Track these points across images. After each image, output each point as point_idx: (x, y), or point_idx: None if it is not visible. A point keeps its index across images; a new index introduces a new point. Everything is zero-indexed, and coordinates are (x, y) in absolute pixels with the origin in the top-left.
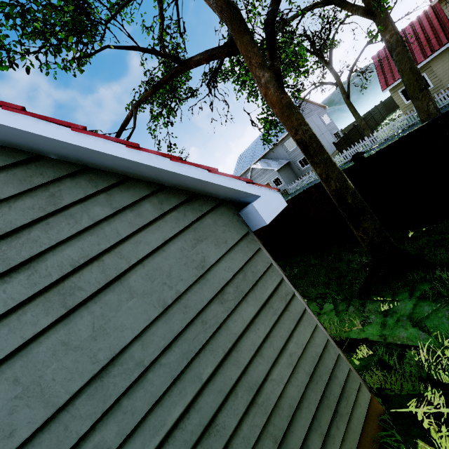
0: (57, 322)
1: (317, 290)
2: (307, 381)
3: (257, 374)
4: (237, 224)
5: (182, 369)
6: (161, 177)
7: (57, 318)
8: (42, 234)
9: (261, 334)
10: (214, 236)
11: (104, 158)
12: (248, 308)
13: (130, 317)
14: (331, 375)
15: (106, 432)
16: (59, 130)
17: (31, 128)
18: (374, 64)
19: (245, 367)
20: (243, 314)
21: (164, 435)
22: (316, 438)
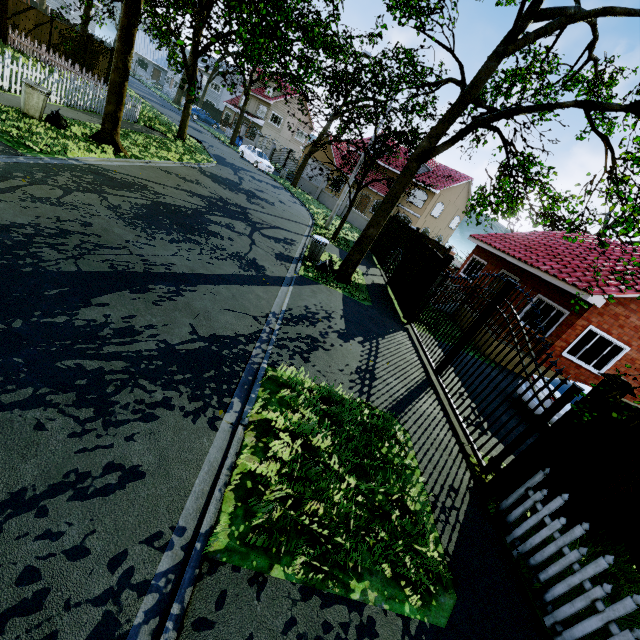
0: None
1: None
2: None
3: None
4: None
5: None
6: None
7: None
8: None
9: None
10: None
11: None
12: None
13: None
14: None
15: None
16: None
17: None
18: None
19: None
20: None
21: None
22: None
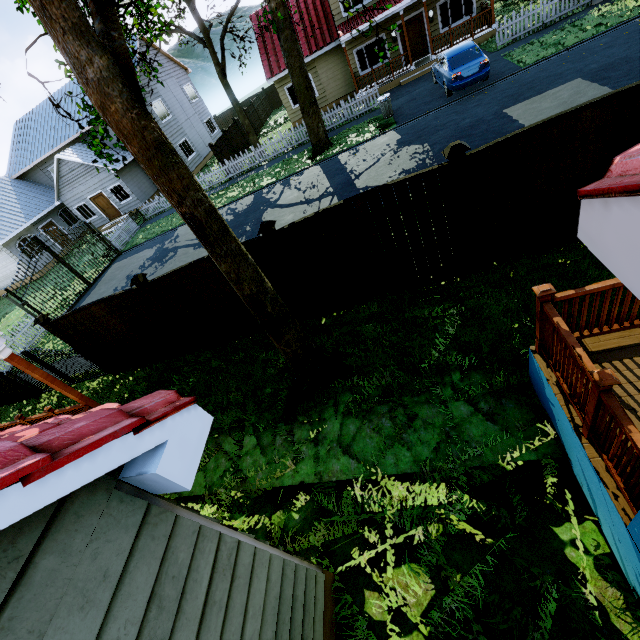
0: None
1: (230, 416)
2: None
3: None
4: (122, 510)
5: None
6: None
7: None
8: None
9: None
10: (72, 591)
11: None
12: None
13: None
14: (292, 603)
15: None
16: None
17: None
18: (255, 30)
19: None
20: None
21: None
22: None
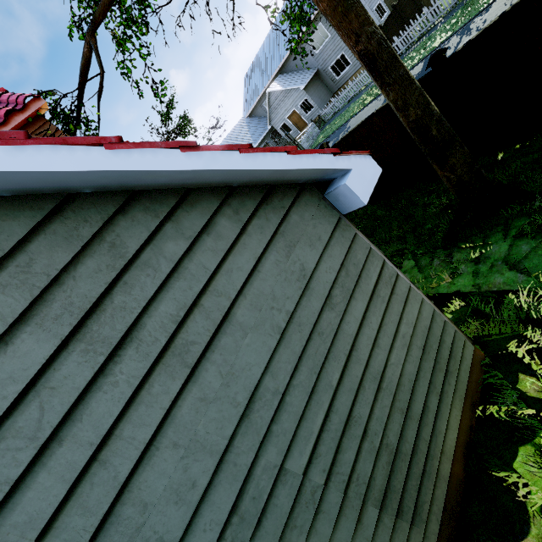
0: (186, 382)
1: (391, 248)
2: (421, 354)
3: (378, 364)
4: (326, 212)
5: (313, 384)
6: (229, 179)
7: (184, 379)
8: (126, 298)
9: (374, 327)
10: (305, 236)
11: (158, 176)
12: (358, 305)
13: (252, 354)
14: (440, 342)
15: (268, 455)
16: (90, 154)
17: (54, 165)
18: None
19: (367, 362)
20: (354, 313)
21: (315, 440)
22: (433, 398)
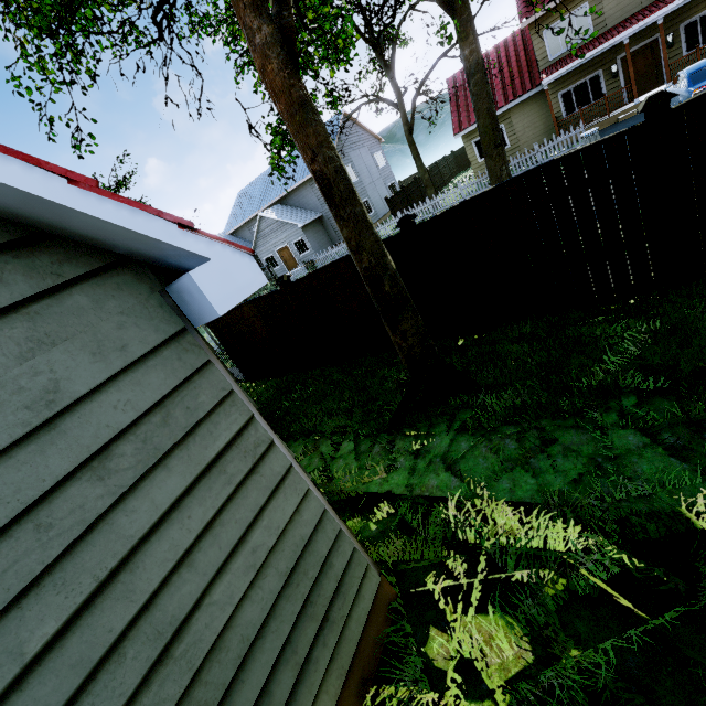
0: None
1: (335, 422)
2: (281, 587)
3: (178, 603)
4: (158, 312)
5: None
6: None
7: None
8: None
9: (194, 527)
10: (91, 335)
11: None
12: (170, 480)
13: None
14: (324, 566)
15: None
16: None
17: None
18: (449, 91)
19: (151, 597)
20: (154, 494)
21: None
22: (286, 674)
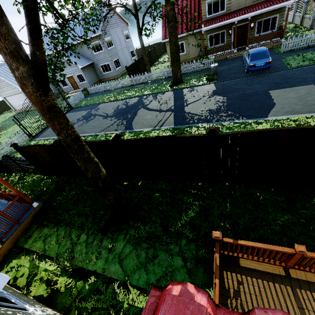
0: None
1: (80, 220)
2: None
3: None
4: None
5: None
6: None
7: None
8: None
9: None
10: None
11: None
12: None
13: None
14: None
15: None
16: None
17: None
18: (162, 13)
19: None
20: None
21: None
22: None
